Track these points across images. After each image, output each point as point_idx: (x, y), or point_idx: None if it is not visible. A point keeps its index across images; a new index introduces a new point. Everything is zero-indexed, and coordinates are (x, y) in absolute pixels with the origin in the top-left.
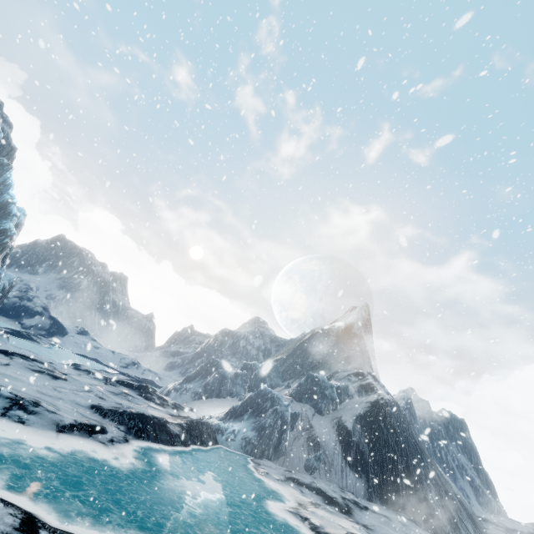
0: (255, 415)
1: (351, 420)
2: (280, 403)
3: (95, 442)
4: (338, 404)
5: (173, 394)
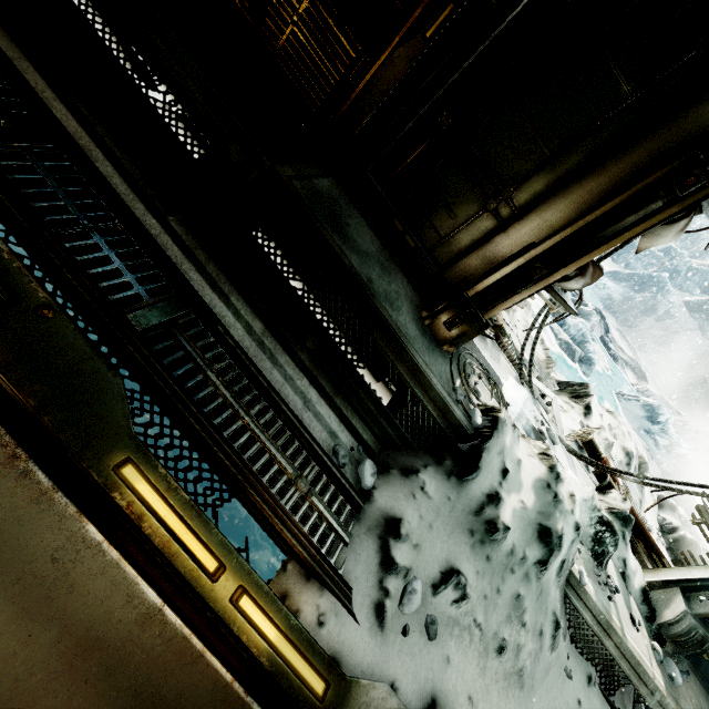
0: (632, 289)
1: None
2: (666, 297)
3: None
4: None
5: None
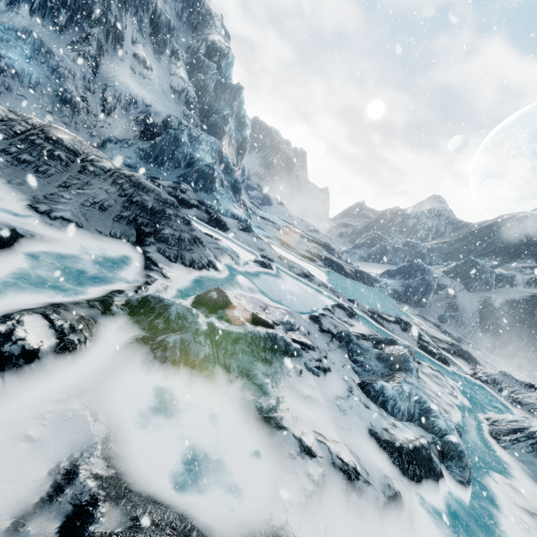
0: (405, 278)
1: (501, 301)
2: (430, 275)
3: (314, 264)
4: (493, 288)
5: (345, 254)
